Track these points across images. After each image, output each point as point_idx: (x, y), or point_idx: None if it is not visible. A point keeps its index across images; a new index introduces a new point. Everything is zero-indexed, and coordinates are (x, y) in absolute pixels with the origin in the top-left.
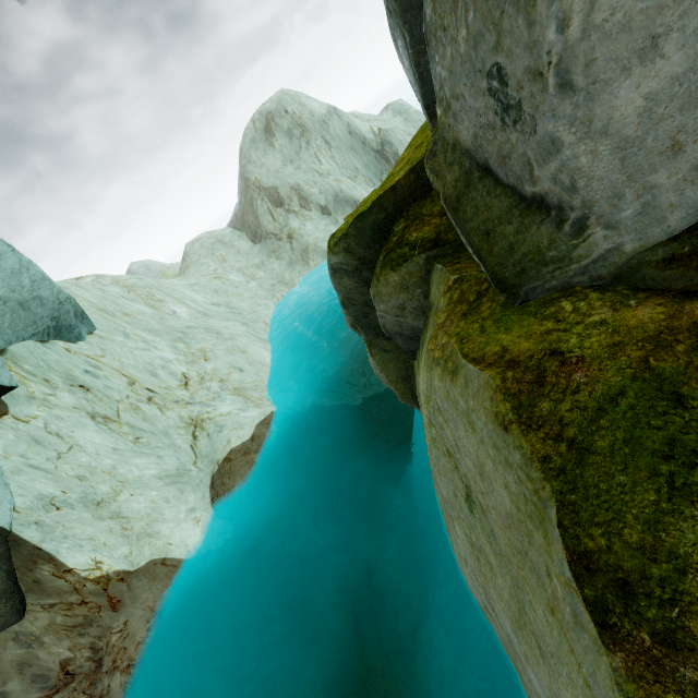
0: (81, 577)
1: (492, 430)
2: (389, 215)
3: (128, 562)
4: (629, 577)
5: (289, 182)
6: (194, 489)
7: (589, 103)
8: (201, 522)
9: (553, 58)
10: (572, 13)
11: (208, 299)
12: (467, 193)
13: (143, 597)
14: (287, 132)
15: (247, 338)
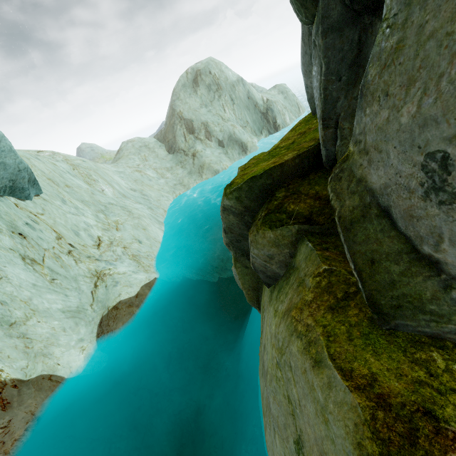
0: None
1: (350, 450)
2: (274, 182)
3: (23, 372)
4: None
5: (201, 119)
6: (86, 324)
7: None
8: (85, 351)
9: None
10: None
11: (129, 185)
12: (361, 222)
13: (28, 402)
14: (207, 86)
15: (149, 219)
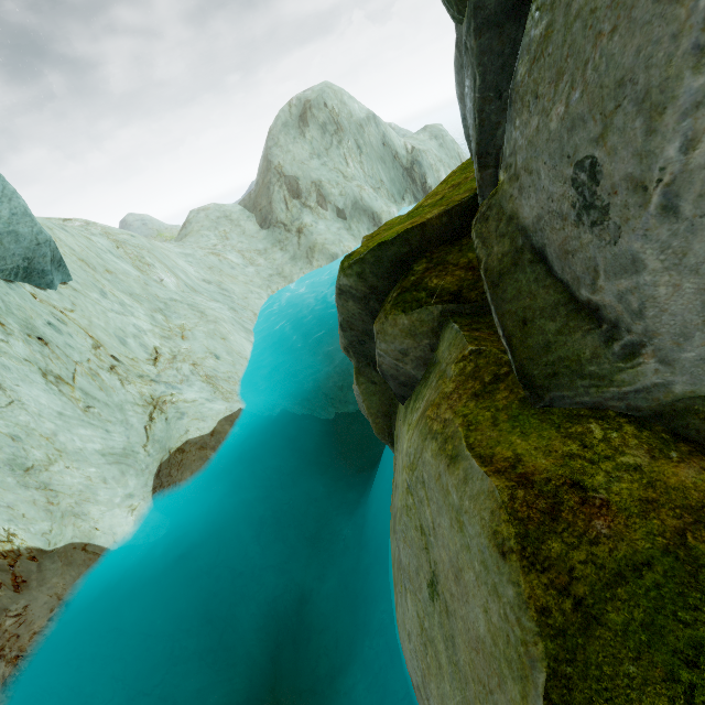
0: None
1: (485, 546)
2: (412, 251)
3: (45, 539)
4: None
5: (312, 176)
6: (138, 473)
7: (689, 234)
8: (136, 512)
9: (666, 176)
10: (703, 136)
11: (201, 274)
12: (512, 272)
13: (52, 581)
14: (321, 126)
15: (231, 325)
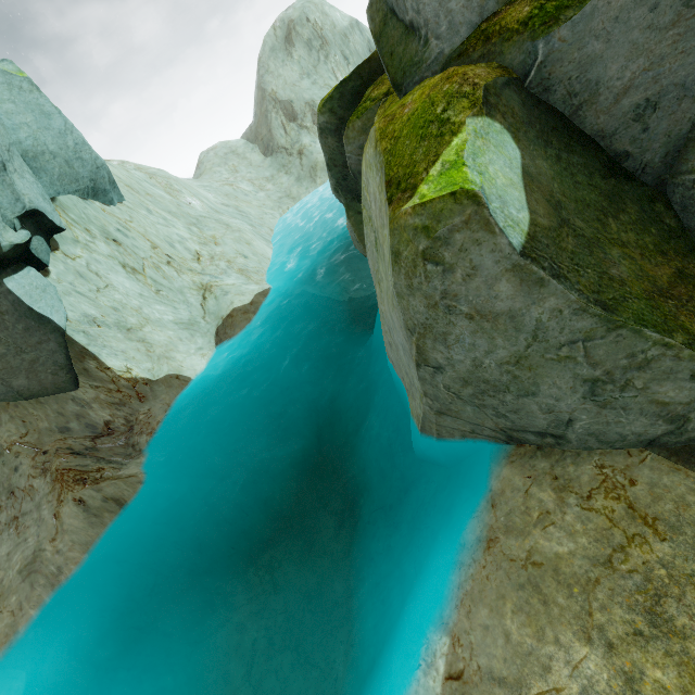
0: (117, 375)
1: (374, 156)
2: (364, 83)
3: (151, 374)
4: (401, 178)
5: (304, 97)
6: (202, 335)
7: None
8: (207, 357)
9: None
10: None
11: (220, 201)
12: (384, 29)
13: (162, 397)
14: (307, 43)
15: (252, 234)
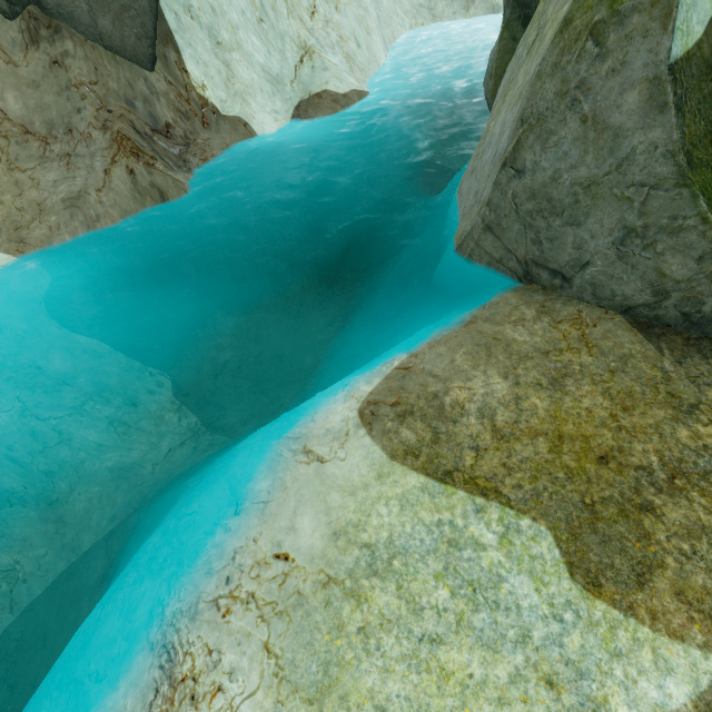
0: (191, 84)
1: None
2: None
3: (221, 106)
4: None
5: None
6: (283, 100)
7: None
8: (279, 124)
9: None
10: None
11: None
12: None
13: (224, 135)
14: None
15: (376, 26)
